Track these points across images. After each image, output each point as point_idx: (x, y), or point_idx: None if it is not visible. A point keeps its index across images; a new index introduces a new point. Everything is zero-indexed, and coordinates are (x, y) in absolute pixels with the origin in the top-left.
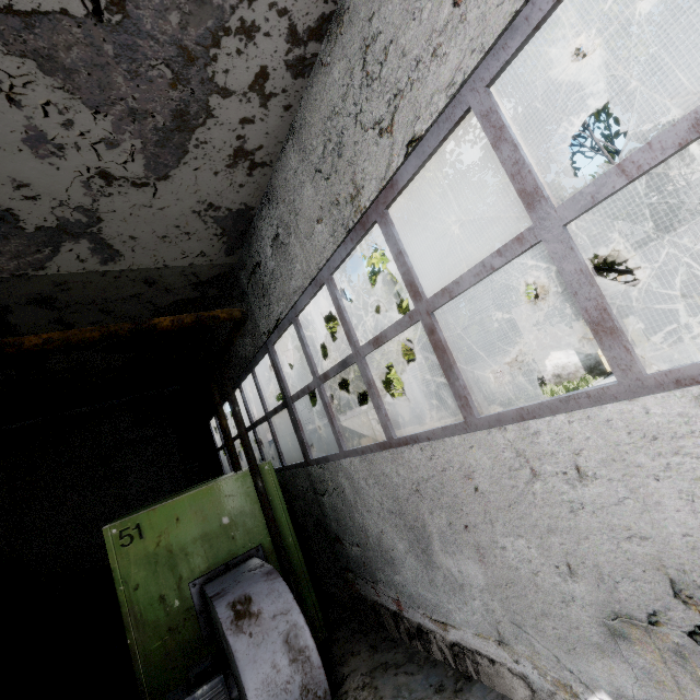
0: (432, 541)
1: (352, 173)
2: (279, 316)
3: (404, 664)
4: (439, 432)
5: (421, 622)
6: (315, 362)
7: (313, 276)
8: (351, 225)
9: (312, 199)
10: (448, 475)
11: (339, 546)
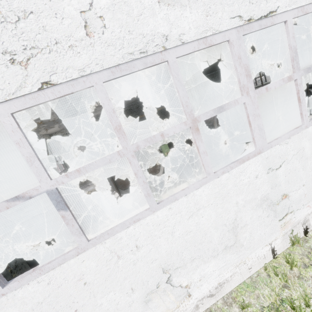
0: None
1: None
2: None
3: None
4: None
5: None
6: None
7: None
8: None
9: None
10: None
11: None
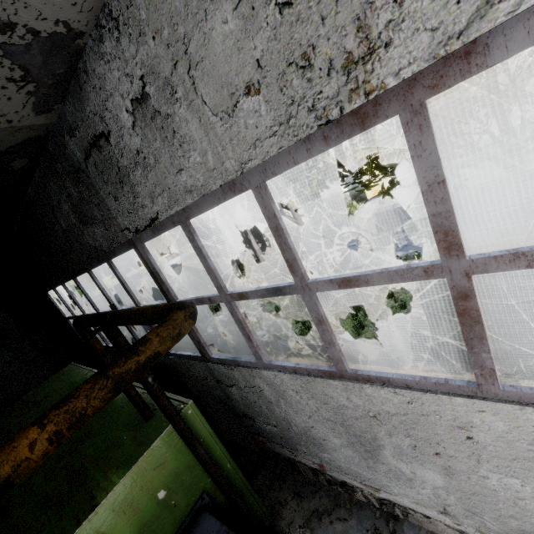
0: (382, 449)
1: (364, 3)
2: (155, 216)
3: (333, 510)
4: (427, 385)
5: (347, 481)
6: (220, 276)
7: (229, 177)
8: (335, 115)
9: (235, 43)
10: (431, 419)
11: (249, 421)
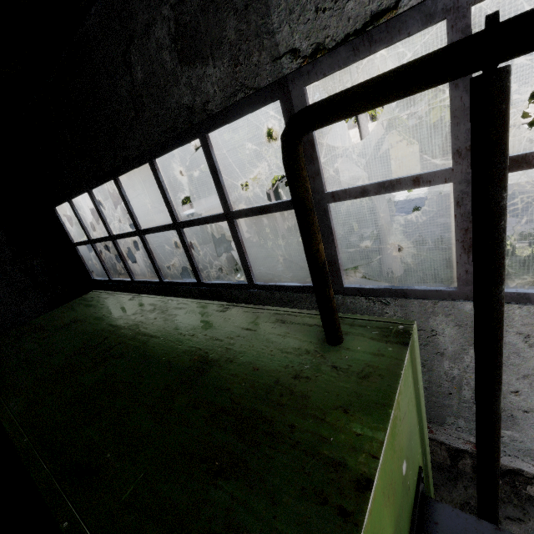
0: None
1: None
2: (395, 0)
3: None
4: None
5: (527, 470)
6: None
7: None
8: None
9: None
10: None
11: None
